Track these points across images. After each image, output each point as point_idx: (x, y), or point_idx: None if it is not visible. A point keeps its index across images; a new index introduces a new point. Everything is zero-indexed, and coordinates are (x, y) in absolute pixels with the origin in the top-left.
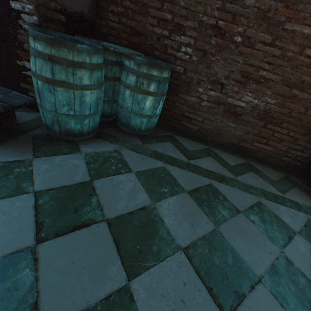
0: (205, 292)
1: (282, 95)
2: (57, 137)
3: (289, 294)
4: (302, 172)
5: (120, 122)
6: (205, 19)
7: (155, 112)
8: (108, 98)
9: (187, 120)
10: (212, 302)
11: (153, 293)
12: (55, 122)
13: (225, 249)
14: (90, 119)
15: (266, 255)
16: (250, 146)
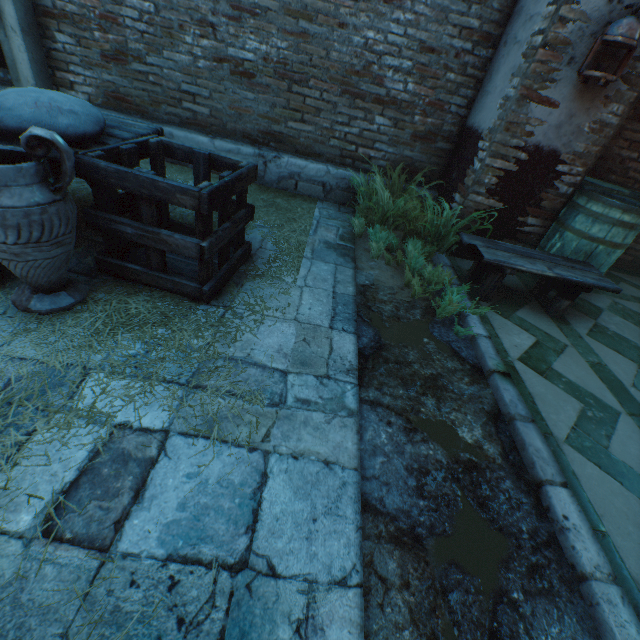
0: None
1: None
2: None
3: None
4: None
5: None
6: None
7: None
8: None
9: None
10: None
11: None
12: None
13: None
14: None
15: None
16: None
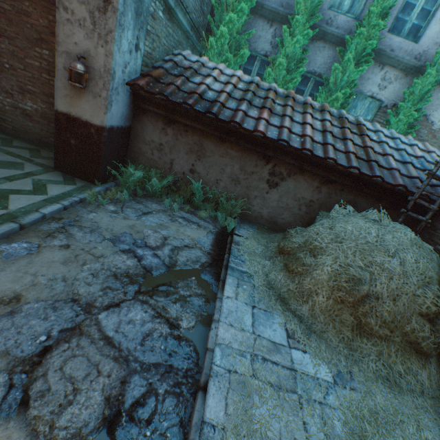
0: None
1: (47, 102)
2: None
3: None
4: None
5: None
6: None
7: None
8: None
9: (3, 121)
10: None
11: None
12: None
13: None
14: None
15: None
16: (50, 142)
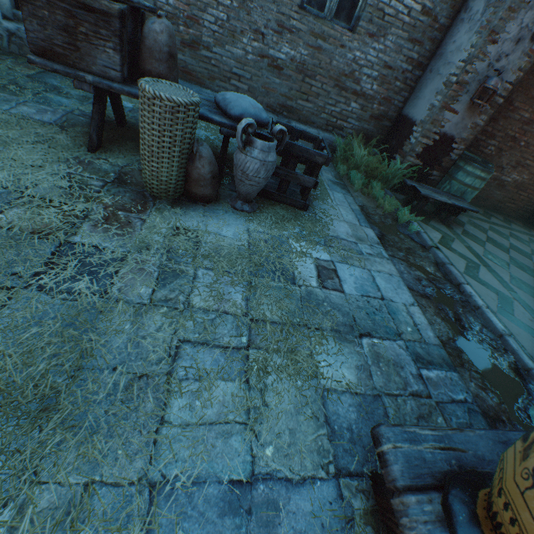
0: None
1: (532, 174)
2: None
3: None
4: (527, 219)
5: None
6: (509, 133)
7: None
8: None
9: None
10: None
11: None
12: None
13: None
14: None
15: None
16: (502, 206)
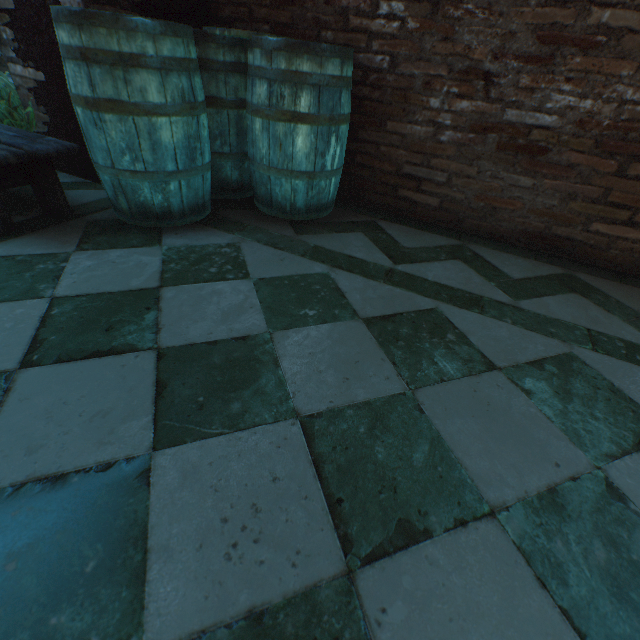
0: (320, 505)
1: None
2: (130, 224)
3: (581, 563)
4: None
5: (256, 196)
6: None
7: (322, 166)
8: (229, 147)
9: (411, 184)
10: (329, 528)
11: (195, 480)
12: (118, 191)
13: (416, 435)
14: (181, 182)
15: (539, 467)
16: (581, 236)
